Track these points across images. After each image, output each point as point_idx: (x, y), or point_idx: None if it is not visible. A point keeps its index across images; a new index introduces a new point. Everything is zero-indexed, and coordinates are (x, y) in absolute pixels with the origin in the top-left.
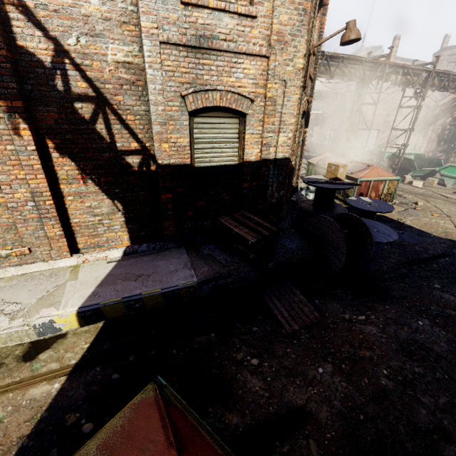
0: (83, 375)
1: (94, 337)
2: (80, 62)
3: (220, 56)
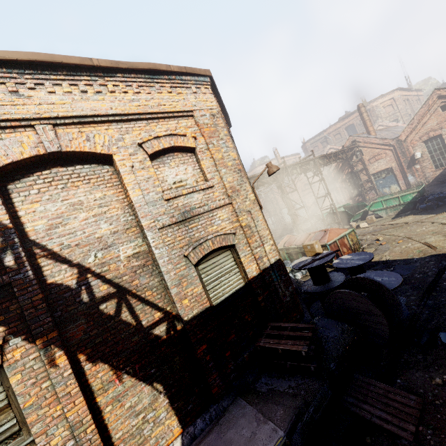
0: None
1: None
2: (99, 271)
3: (201, 217)
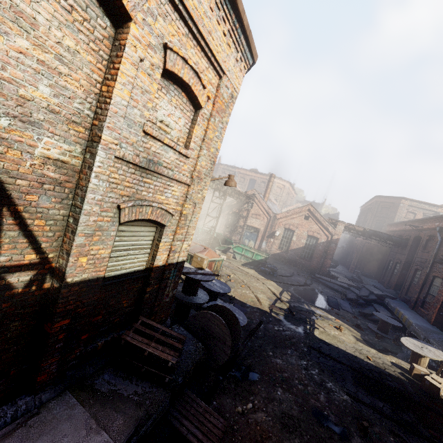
0: None
1: None
2: None
3: (159, 178)
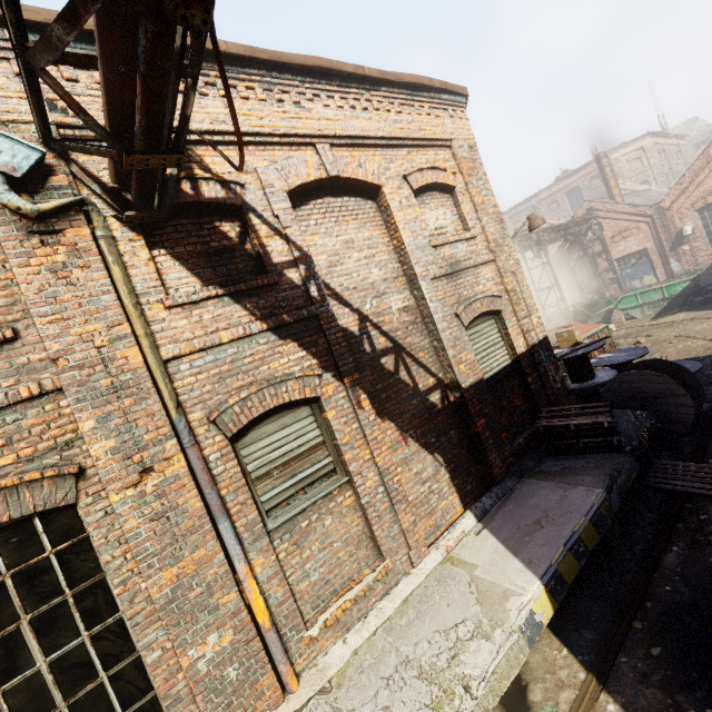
0: (620, 677)
1: (555, 639)
2: (376, 321)
3: (466, 273)
